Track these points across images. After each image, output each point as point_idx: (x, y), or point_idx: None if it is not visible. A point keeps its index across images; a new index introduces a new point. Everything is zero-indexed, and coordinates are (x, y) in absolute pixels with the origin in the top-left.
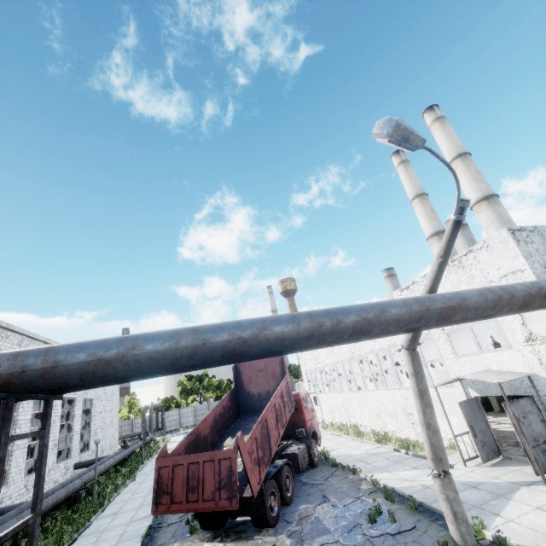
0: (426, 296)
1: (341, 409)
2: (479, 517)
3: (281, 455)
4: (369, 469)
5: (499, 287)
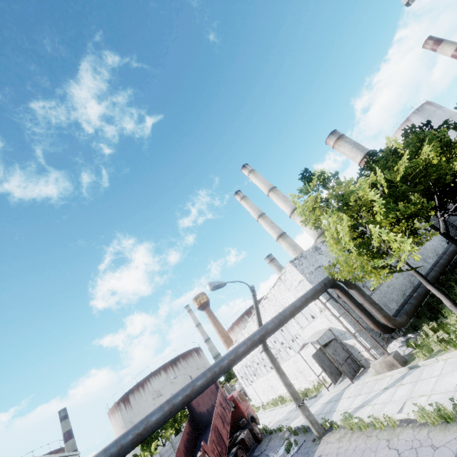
0: (252, 334)
1: (269, 388)
2: (329, 417)
3: (234, 445)
4: (289, 422)
5: (279, 313)
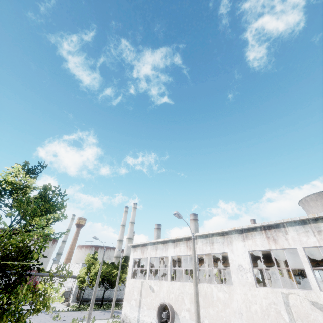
0: None
1: None
2: None
3: None
4: None
5: (60, 274)
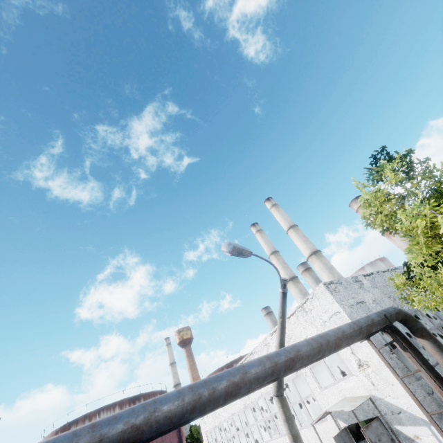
0: (274, 352)
1: None
2: None
3: None
4: None
5: (319, 335)
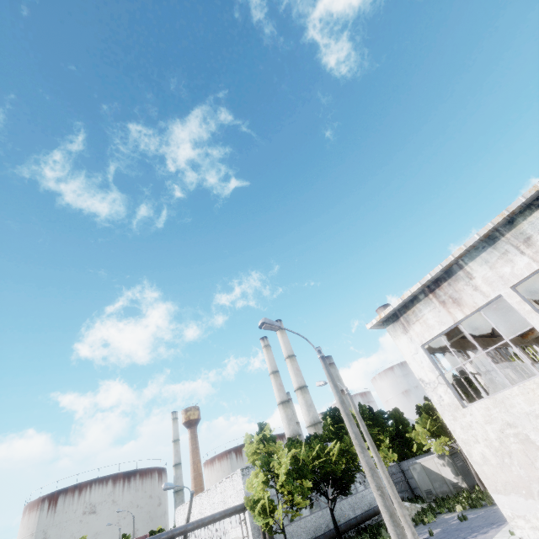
0: (176, 528)
1: None
2: None
3: None
4: None
5: (201, 519)
